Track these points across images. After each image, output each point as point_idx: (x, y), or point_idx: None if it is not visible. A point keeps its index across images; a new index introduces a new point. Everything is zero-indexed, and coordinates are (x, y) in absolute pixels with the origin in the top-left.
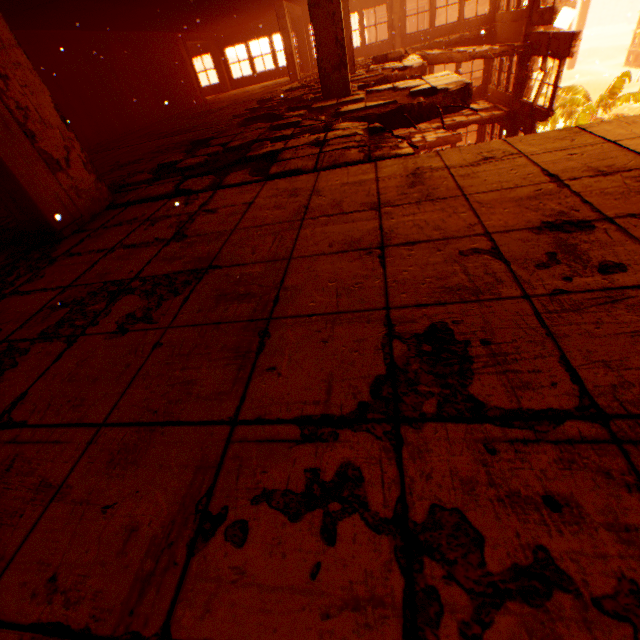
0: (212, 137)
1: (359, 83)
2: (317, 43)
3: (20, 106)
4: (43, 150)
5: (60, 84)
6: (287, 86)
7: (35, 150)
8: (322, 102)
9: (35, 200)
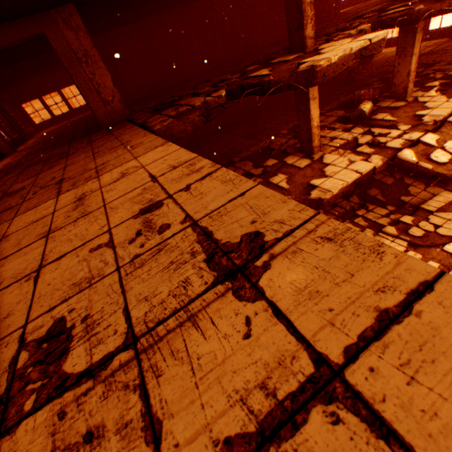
0: (210, 80)
1: (377, 21)
2: (286, 10)
3: (98, 83)
4: (103, 98)
5: (213, 28)
6: (376, 6)
7: (100, 98)
8: (286, 55)
9: (97, 116)
